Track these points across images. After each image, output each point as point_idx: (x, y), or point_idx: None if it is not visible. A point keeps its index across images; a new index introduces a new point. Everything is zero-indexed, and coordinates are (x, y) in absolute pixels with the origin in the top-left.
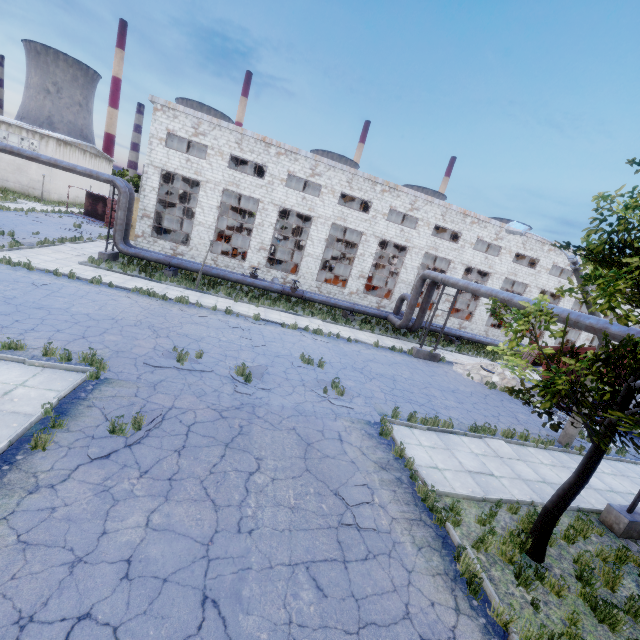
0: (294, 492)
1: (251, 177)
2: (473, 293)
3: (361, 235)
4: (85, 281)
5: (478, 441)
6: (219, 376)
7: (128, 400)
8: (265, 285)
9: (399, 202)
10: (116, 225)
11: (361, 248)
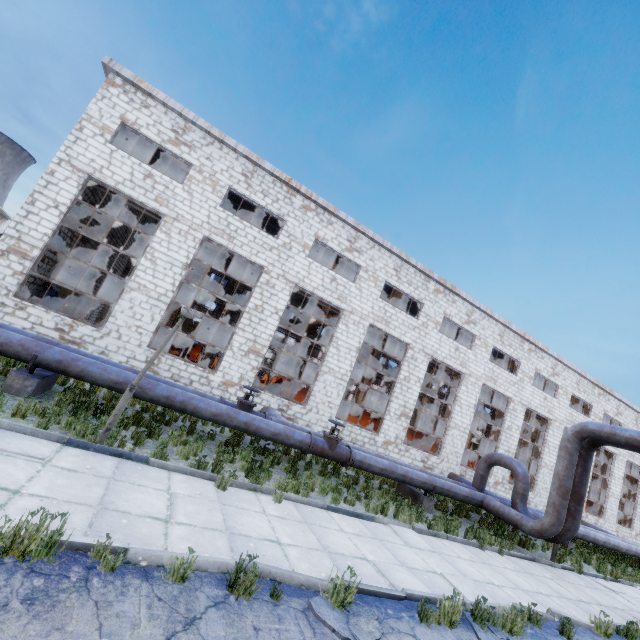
0: None
1: (257, 230)
2: None
3: (406, 348)
4: None
5: None
6: None
7: None
8: (277, 430)
9: (454, 309)
10: None
11: (406, 368)
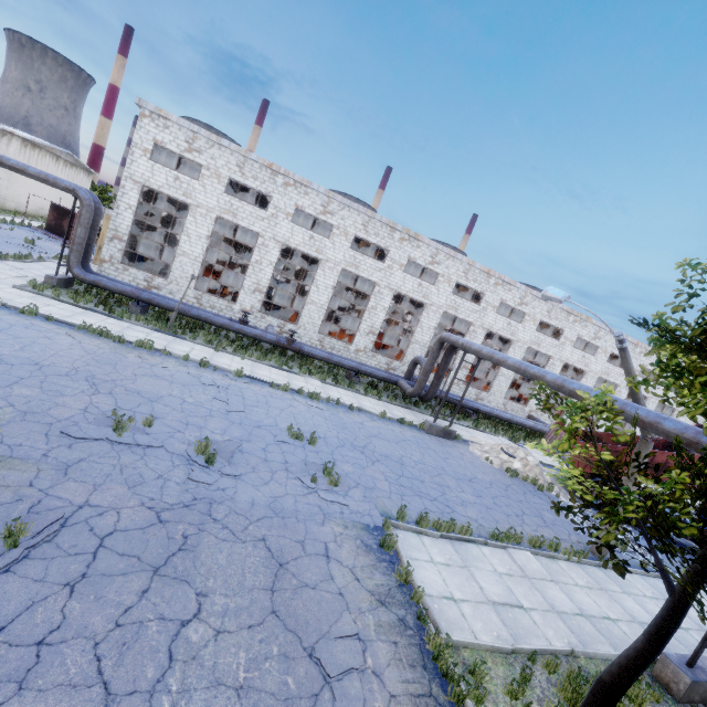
0: (247, 656)
1: (252, 207)
2: (498, 364)
3: (374, 286)
4: (14, 310)
5: (501, 553)
6: (170, 454)
7: (13, 493)
8: (256, 333)
9: (419, 253)
10: (73, 244)
11: (373, 300)
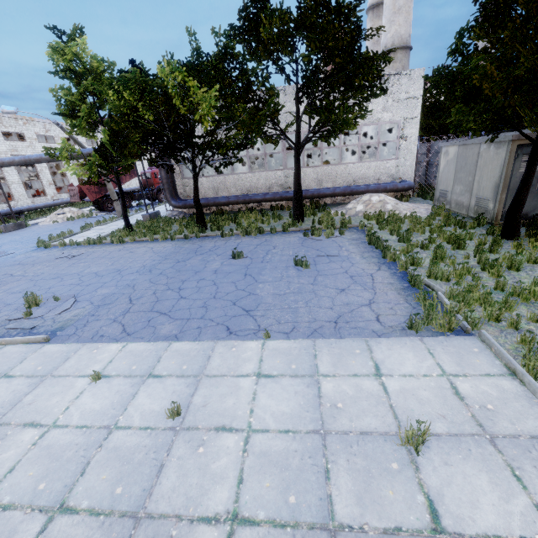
0: (40, 266)
1: None
2: (12, 165)
3: None
4: None
5: (89, 231)
6: None
7: None
8: None
9: None
10: None
11: None
